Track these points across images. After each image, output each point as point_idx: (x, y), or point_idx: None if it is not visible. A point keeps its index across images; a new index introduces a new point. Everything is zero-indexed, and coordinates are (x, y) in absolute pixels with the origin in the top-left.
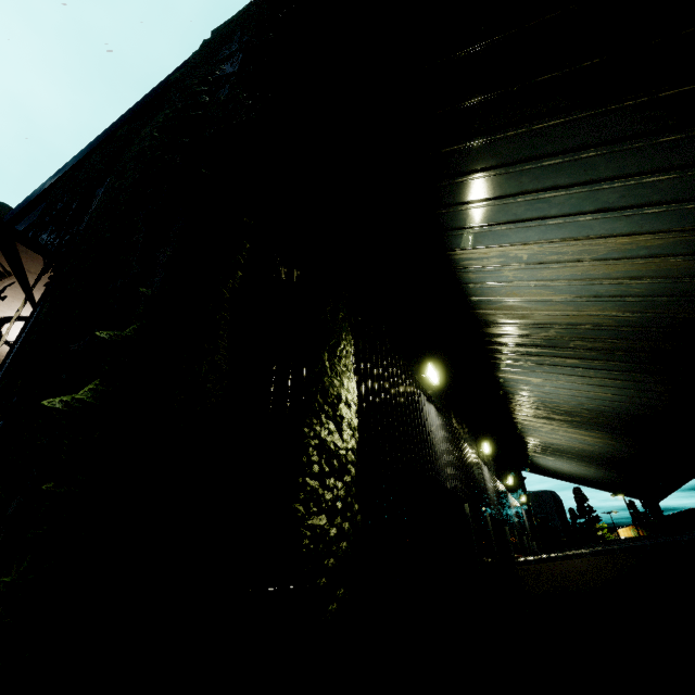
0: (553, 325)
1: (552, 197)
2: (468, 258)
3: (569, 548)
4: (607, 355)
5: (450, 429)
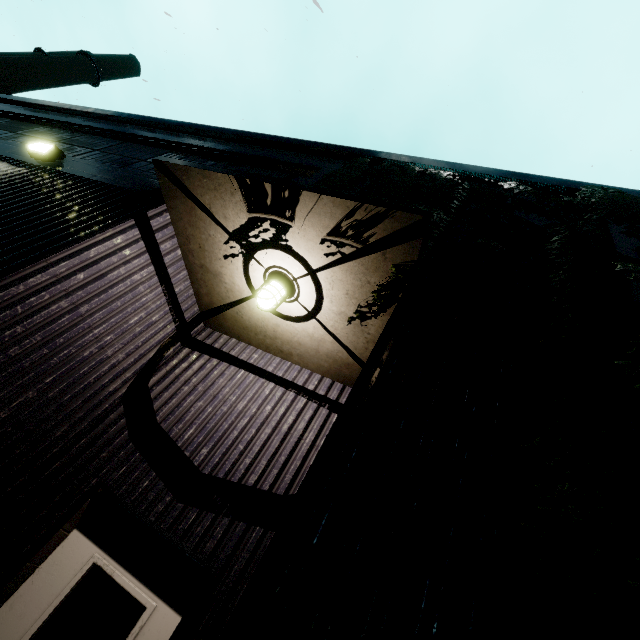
0: None
1: None
2: None
3: None
4: None
5: None
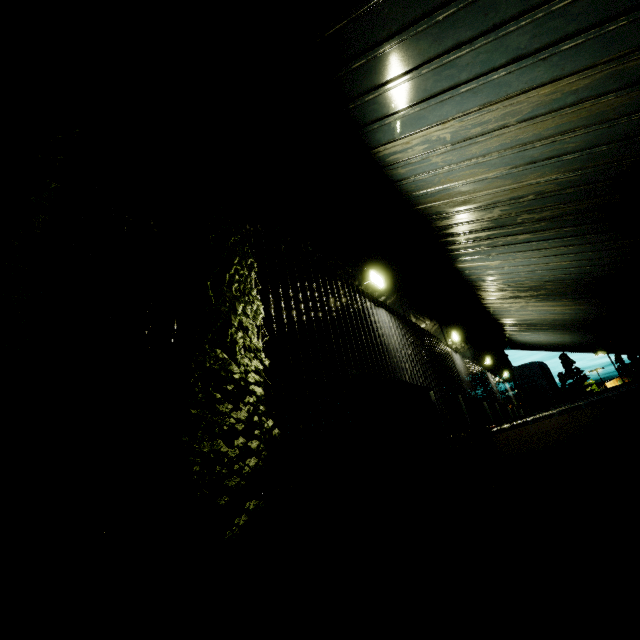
0: (495, 204)
1: (457, 58)
2: (392, 153)
3: (538, 412)
4: (557, 223)
5: (407, 327)
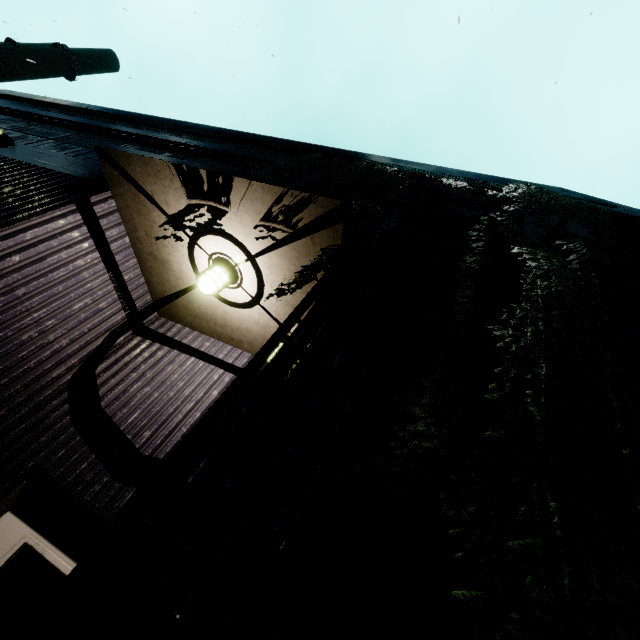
0: None
1: None
2: None
3: None
4: None
5: None
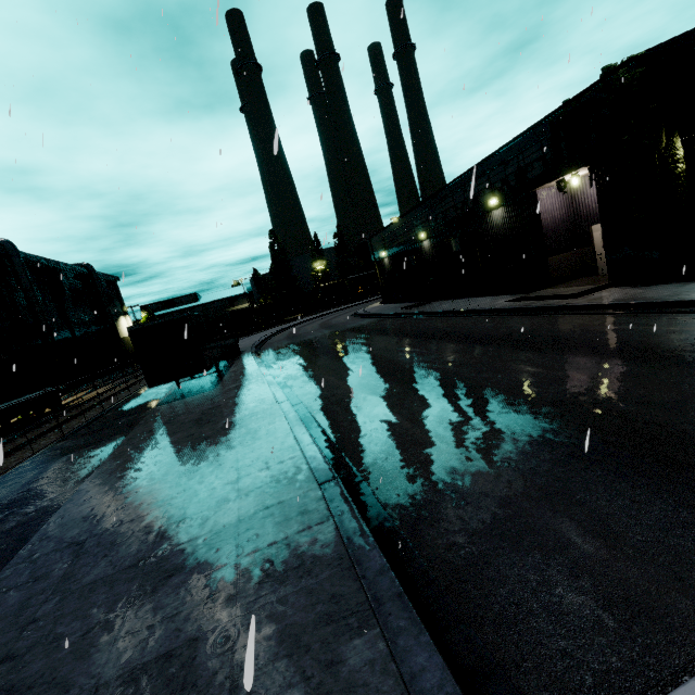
0: None
1: None
2: None
3: None
4: None
5: None
